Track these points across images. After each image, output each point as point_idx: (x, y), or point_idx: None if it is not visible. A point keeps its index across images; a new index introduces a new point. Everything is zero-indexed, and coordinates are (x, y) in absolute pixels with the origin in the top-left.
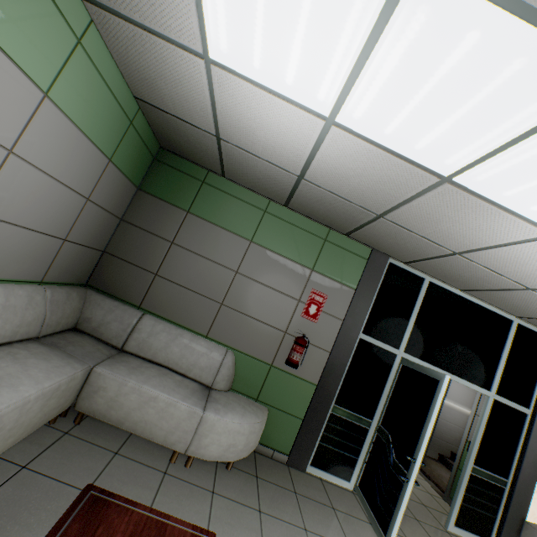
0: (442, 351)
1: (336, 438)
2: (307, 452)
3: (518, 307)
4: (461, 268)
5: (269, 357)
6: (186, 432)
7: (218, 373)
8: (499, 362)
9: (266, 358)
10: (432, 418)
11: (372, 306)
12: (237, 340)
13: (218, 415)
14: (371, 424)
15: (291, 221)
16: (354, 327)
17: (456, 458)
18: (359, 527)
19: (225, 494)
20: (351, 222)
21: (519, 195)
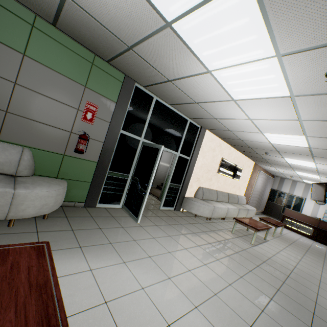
0: (161, 137)
1: (111, 187)
2: (96, 198)
3: (191, 113)
4: (171, 91)
5: (62, 150)
6: (2, 206)
7: (20, 165)
8: (182, 140)
9: (59, 151)
10: (156, 166)
11: (126, 113)
12: (30, 140)
13: (29, 190)
14: (129, 177)
15: (61, 41)
16: (117, 126)
17: (164, 183)
18: (126, 219)
19: (47, 230)
20: (111, 51)
21: (199, 44)
